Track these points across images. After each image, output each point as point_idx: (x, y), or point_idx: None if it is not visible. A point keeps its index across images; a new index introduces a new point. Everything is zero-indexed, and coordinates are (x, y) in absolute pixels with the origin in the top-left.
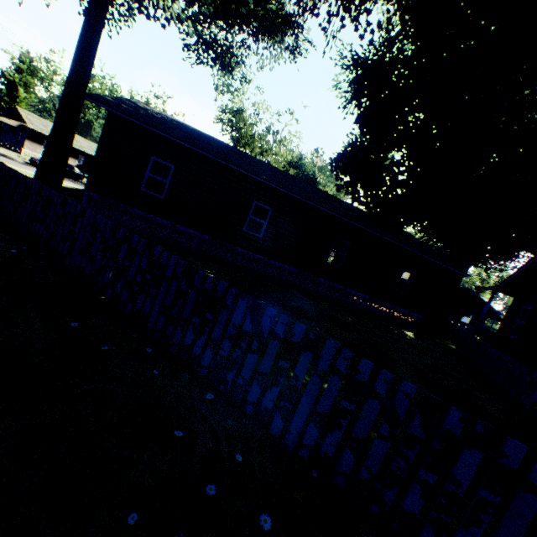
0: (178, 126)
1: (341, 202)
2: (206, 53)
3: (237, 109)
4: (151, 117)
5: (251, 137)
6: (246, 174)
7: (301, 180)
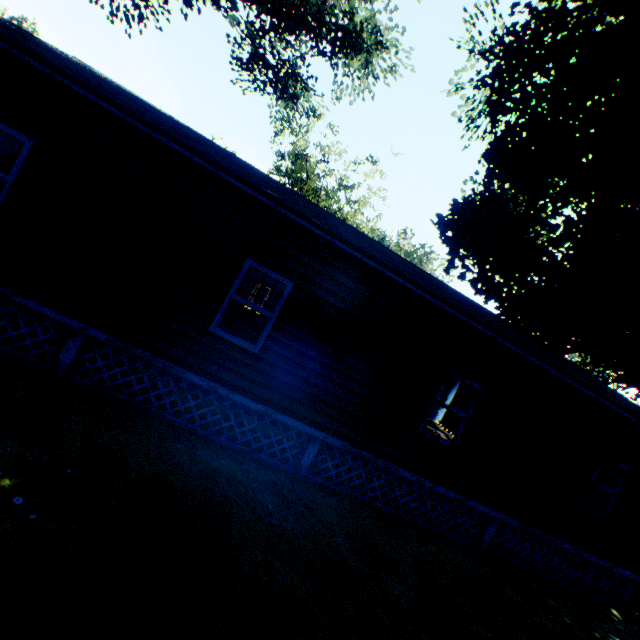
0: (112, 85)
1: (453, 291)
2: (264, 75)
3: (298, 152)
4: (9, 27)
5: (314, 191)
6: (211, 170)
7: (378, 243)
